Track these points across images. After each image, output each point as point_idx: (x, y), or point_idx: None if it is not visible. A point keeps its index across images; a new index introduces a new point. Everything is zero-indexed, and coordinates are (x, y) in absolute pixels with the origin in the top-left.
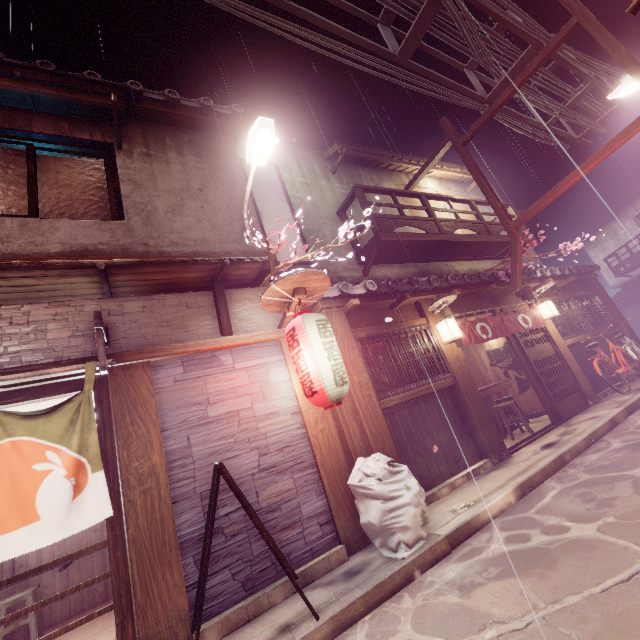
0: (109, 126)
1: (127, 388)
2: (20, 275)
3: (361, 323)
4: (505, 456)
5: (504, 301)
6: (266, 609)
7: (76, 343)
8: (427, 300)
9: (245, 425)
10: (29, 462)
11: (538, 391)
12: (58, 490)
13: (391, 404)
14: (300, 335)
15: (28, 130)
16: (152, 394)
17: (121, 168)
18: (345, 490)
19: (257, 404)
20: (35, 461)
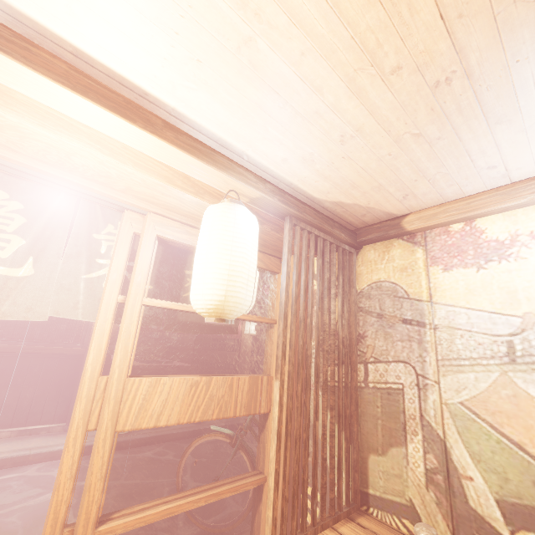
0: None
1: None
2: None
3: None
4: None
5: None
6: None
7: None
8: None
9: None
10: None
11: None
12: None
13: None
14: None
15: None
16: None
17: None
18: None
19: None
20: None
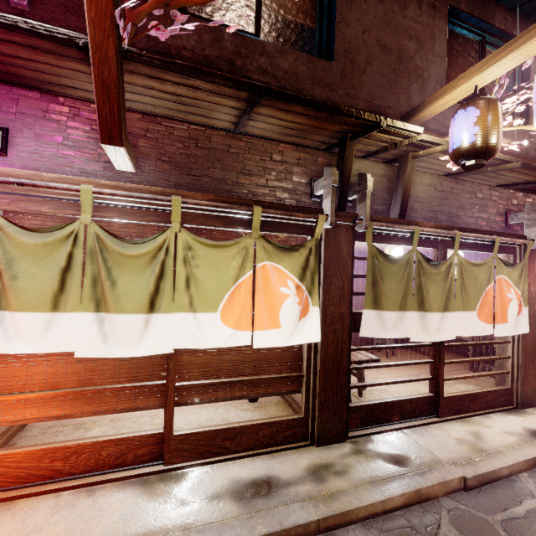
0: (530, 23)
1: (530, 261)
2: (525, 172)
3: None
4: None
5: None
6: None
7: (497, 219)
8: None
9: None
10: (506, 291)
11: None
12: (514, 311)
13: None
14: None
15: (492, 24)
16: None
17: (532, 72)
18: None
19: None
20: (507, 291)
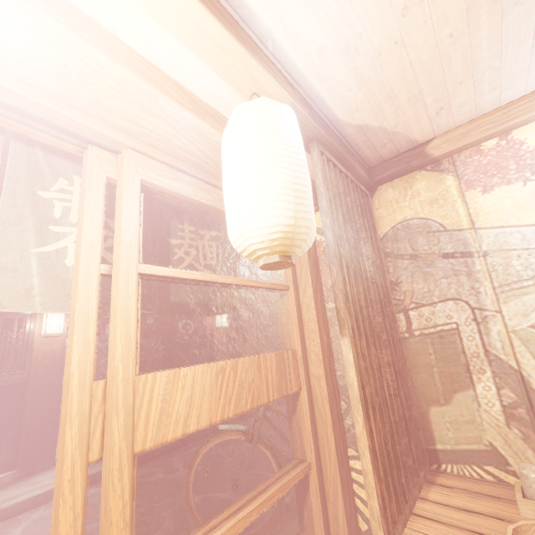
0: None
1: None
2: None
3: None
4: (41, 469)
5: None
6: None
7: None
8: None
9: None
10: None
11: None
12: None
13: None
14: None
15: None
16: None
17: None
18: None
19: None
20: None
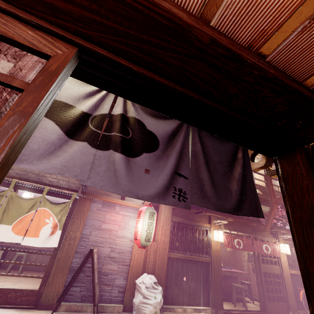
0: None
1: (82, 205)
2: None
3: (178, 214)
4: (220, 312)
5: (261, 233)
6: (84, 311)
7: (76, 182)
8: (215, 216)
9: (111, 236)
10: (45, 217)
11: (259, 289)
12: (47, 230)
13: (174, 256)
14: (142, 214)
15: None
16: (88, 210)
17: None
18: (135, 283)
19: (120, 230)
20: (46, 218)
